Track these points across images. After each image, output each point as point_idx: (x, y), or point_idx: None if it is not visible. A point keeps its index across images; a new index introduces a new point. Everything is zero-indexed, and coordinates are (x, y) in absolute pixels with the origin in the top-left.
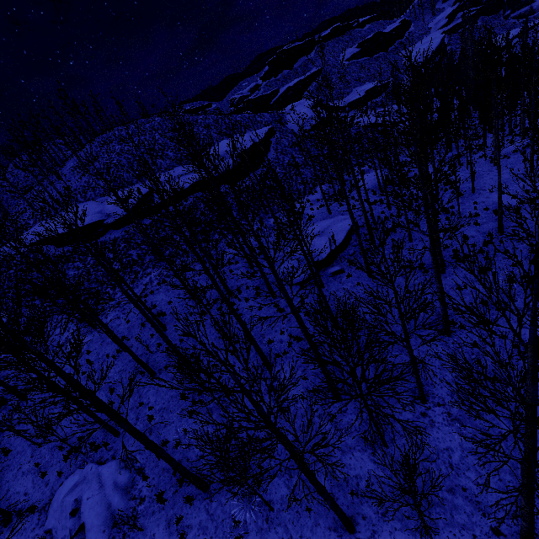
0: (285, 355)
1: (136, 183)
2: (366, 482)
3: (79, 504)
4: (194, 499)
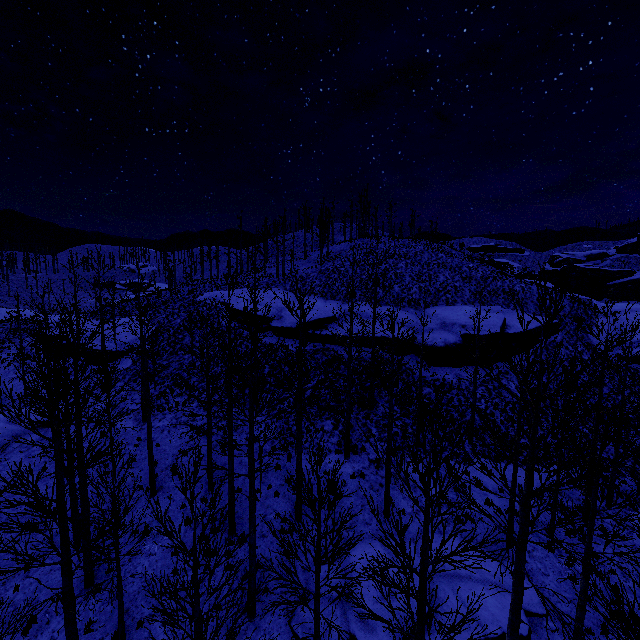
0: None
1: (338, 299)
2: None
3: None
4: None
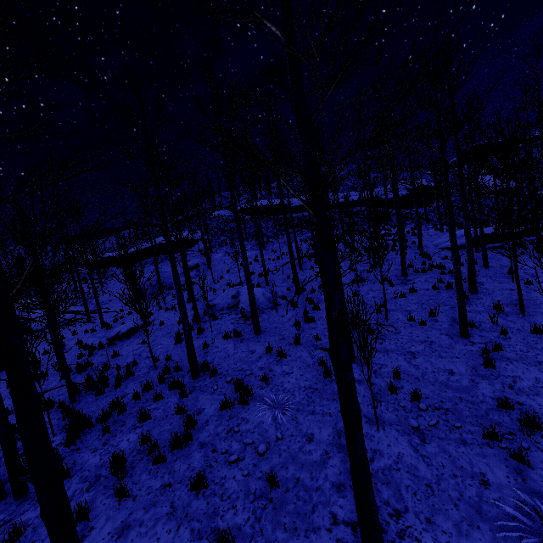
0: (423, 272)
1: None
2: (490, 325)
3: (238, 295)
4: (319, 309)
